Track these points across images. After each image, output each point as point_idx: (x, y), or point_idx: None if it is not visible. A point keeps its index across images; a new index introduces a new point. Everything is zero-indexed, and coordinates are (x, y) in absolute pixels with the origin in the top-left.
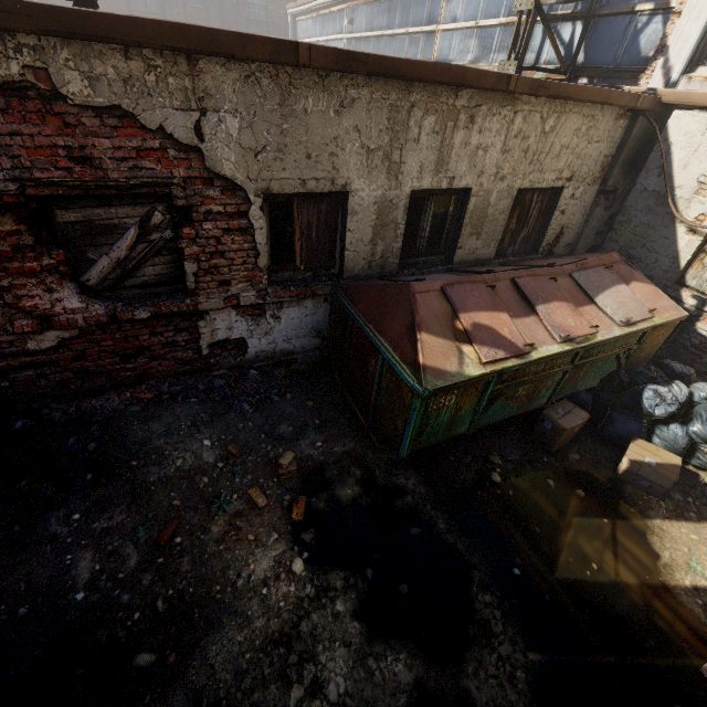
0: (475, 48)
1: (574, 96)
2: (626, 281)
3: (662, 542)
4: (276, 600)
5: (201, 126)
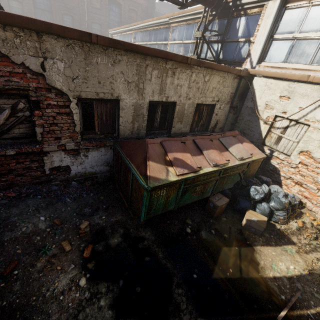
0: (182, 50)
1: (215, 68)
2: (241, 142)
3: (260, 257)
4: (67, 302)
5: (44, 64)
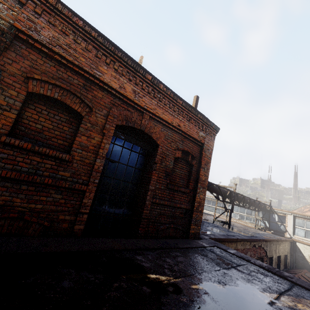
0: (239, 216)
1: (287, 241)
2: None
3: None
4: None
5: (266, 248)
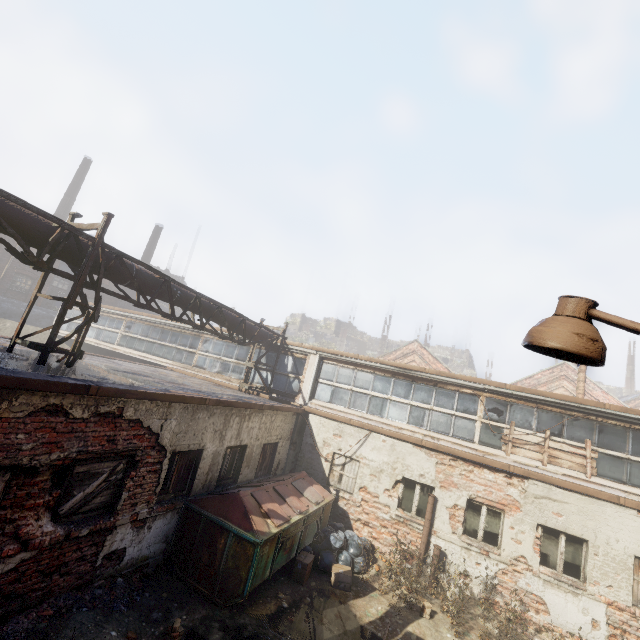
0: (220, 367)
1: (281, 410)
2: (311, 484)
3: (355, 609)
4: None
5: (163, 425)
